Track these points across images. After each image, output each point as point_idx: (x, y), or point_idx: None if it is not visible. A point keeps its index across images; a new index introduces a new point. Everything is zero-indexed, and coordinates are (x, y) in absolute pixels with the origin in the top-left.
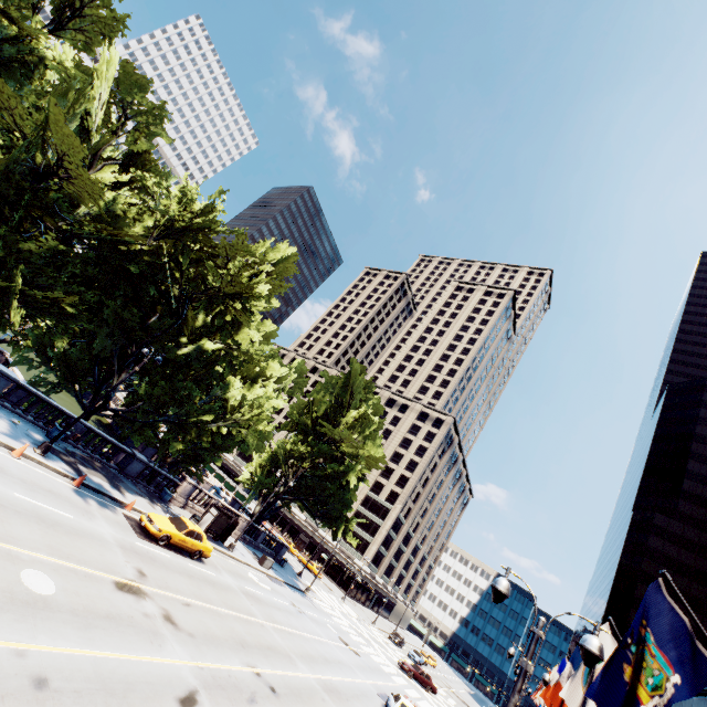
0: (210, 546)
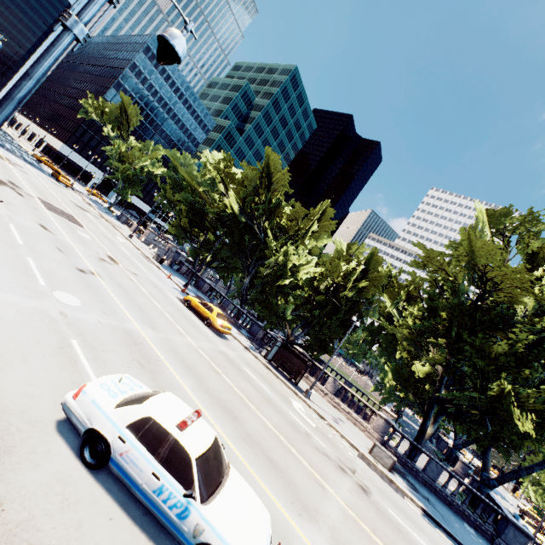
0: (220, 321)
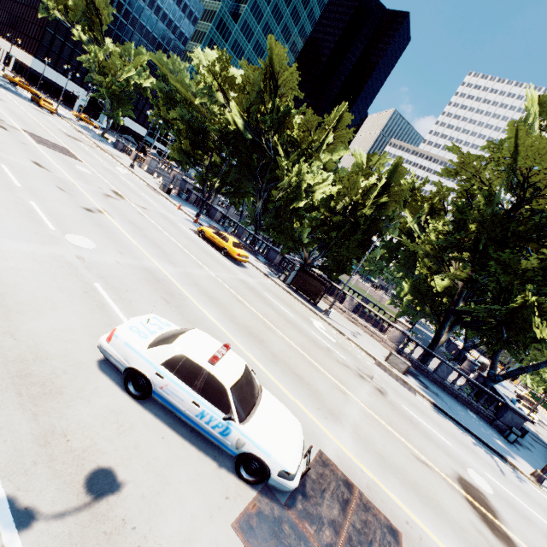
0: (236, 250)
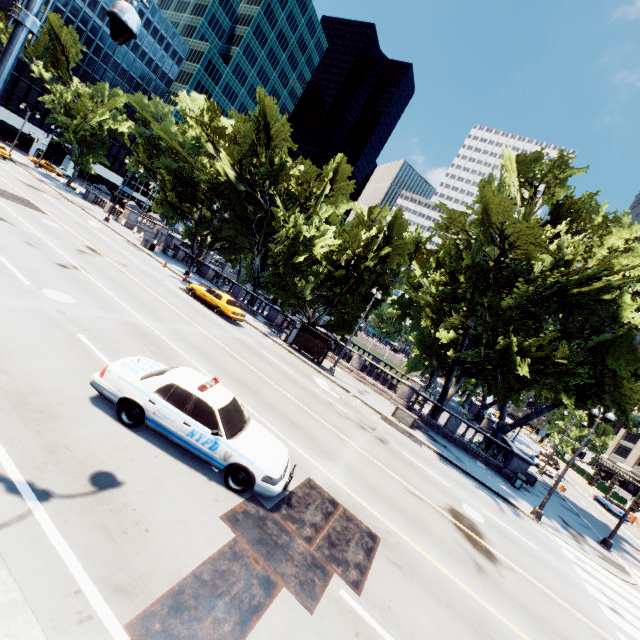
0: (231, 308)
